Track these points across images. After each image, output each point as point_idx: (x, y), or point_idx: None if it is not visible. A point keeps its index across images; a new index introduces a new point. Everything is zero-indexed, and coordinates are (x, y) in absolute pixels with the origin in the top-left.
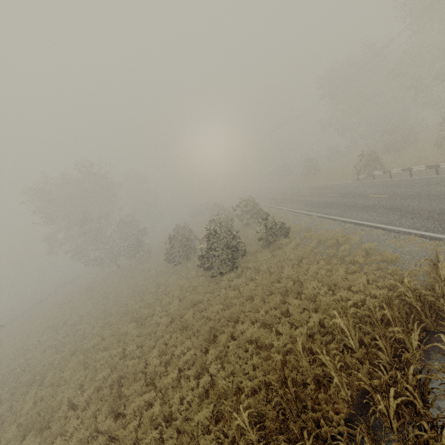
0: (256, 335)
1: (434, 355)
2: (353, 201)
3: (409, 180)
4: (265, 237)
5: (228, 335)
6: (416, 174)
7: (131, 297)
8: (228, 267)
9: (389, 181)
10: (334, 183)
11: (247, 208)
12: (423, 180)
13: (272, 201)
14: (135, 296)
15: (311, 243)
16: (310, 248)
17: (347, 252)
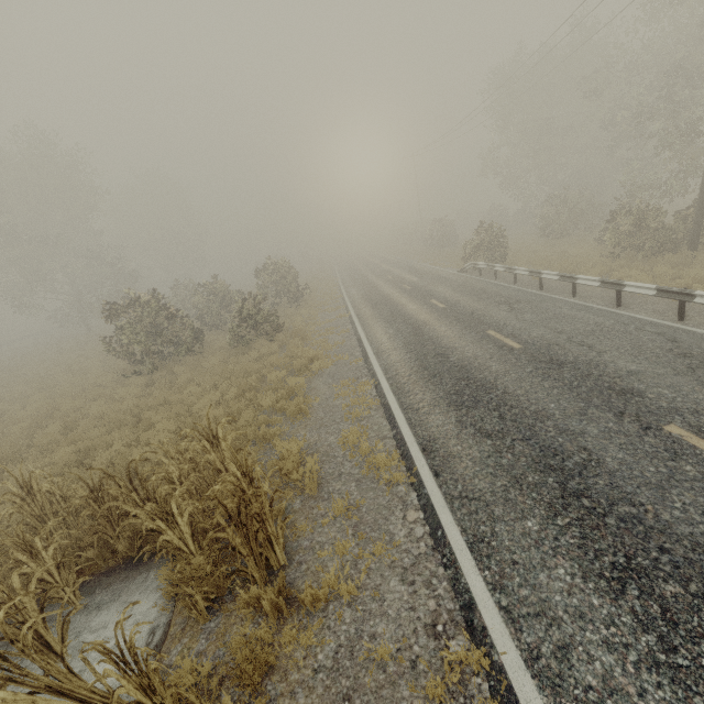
0: (7, 487)
1: (116, 594)
2: (405, 304)
3: (501, 288)
4: (234, 331)
5: (2, 476)
6: (525, 282)
7: (26, 380)
8: (149, 366)
9: (485, 283)
10: (437, 269)
11: (272, 278)
12: (511, 293)
13: (350, 277)
14: (29, 380)
15: (271, 356)
16: (262, 365)
17: (281, 384)
